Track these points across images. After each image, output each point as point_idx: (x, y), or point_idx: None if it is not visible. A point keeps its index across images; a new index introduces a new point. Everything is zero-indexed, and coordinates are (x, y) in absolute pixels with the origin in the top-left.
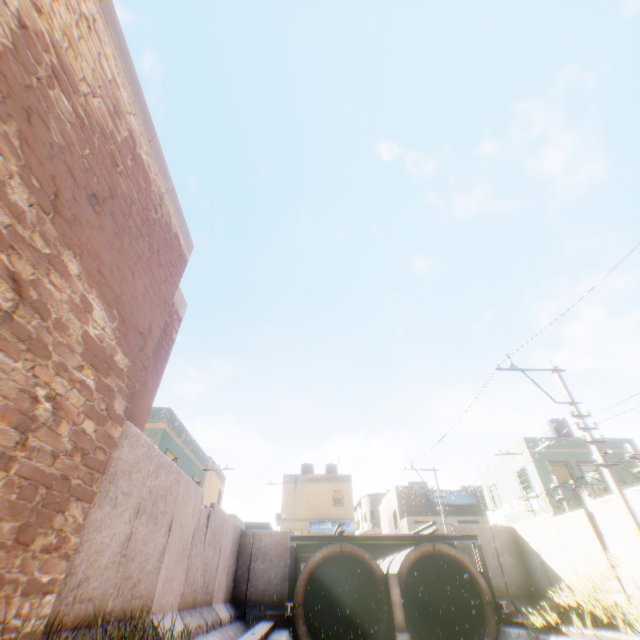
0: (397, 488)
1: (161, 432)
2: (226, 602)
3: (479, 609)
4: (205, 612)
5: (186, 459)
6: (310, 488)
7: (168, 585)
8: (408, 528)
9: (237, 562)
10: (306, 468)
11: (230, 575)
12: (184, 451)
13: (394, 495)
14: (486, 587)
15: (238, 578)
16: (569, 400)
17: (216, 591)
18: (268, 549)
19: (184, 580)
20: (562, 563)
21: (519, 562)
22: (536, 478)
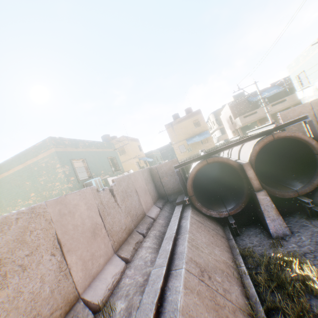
0: (229, 104)
1: (55, 154)
2: (156, 203)
3: (309, 159)
4: (140, 228)
5: (94, 154)
6: (180, 125)
7: (91, 261)
8: (240, 122)
9: (154, 182)
10: (175, 116)
11: (152, 192)
12: (89, 151)
13: (228, 109)
14: (317, 146)
15: (158, 188)
16: None
17: (145, 207)
18: (167, 171)
19: (110, 238)
20: None
21: None
22: None
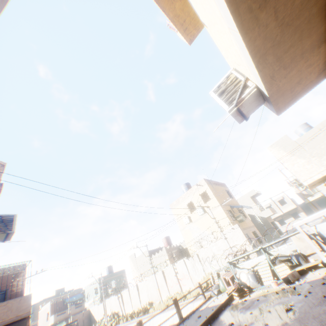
0: (51, 302)
1: None
2: None
3: None
4: None
5: None
6: None
7: None
8: (54, 319)
9: None
10: None
11: None
12: None
13: (49, 305)
14: None
15: None
16: (102, 281)
17: None
18: None
19: None
20: (98, 316)
21: (89, 319)
22: (99, 290)
